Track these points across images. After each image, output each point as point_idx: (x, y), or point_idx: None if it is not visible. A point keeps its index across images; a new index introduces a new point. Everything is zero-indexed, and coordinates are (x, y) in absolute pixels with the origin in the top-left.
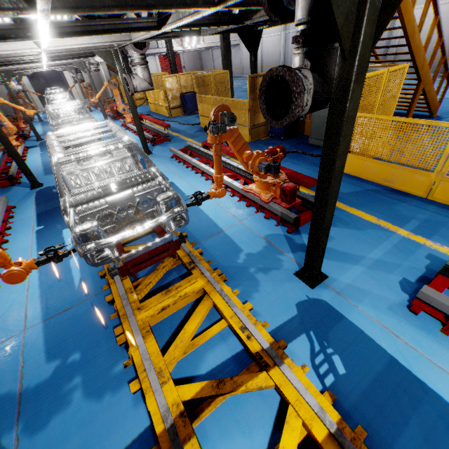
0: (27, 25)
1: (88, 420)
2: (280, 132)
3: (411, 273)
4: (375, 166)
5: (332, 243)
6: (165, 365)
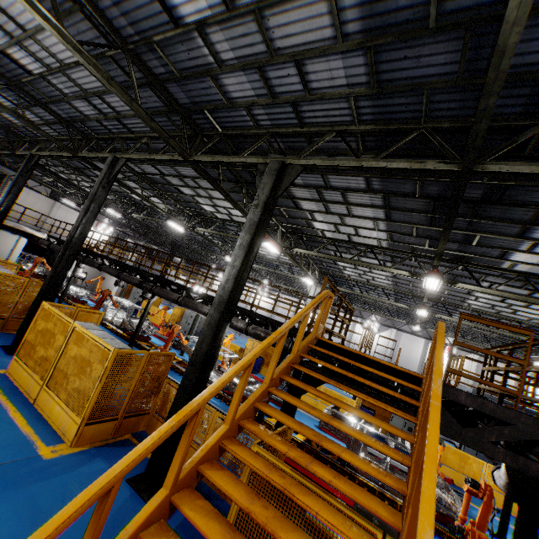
0: None
1: None
2: None
3: None
4: (451, 472)
5: None
6: None
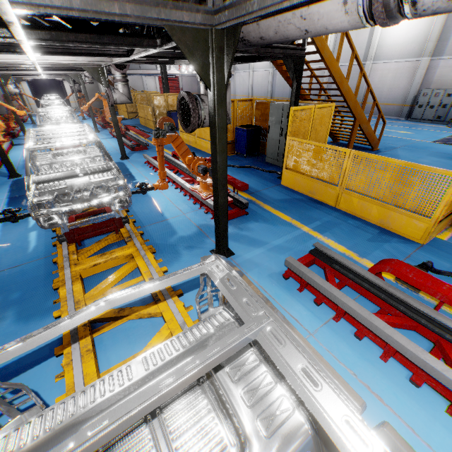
0: (18, 43)
1: (14, 333)
2: (243, 151)
3: (297, 254)
4: (303, 180)
5: (249, 232)
6: (83, 298)
